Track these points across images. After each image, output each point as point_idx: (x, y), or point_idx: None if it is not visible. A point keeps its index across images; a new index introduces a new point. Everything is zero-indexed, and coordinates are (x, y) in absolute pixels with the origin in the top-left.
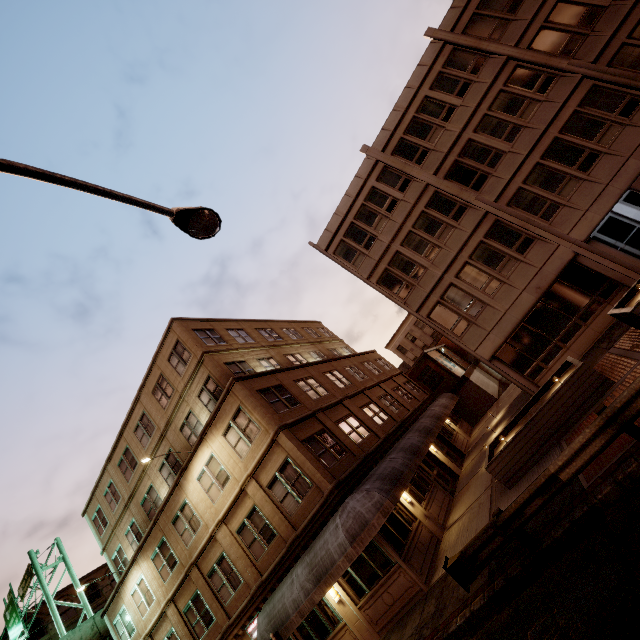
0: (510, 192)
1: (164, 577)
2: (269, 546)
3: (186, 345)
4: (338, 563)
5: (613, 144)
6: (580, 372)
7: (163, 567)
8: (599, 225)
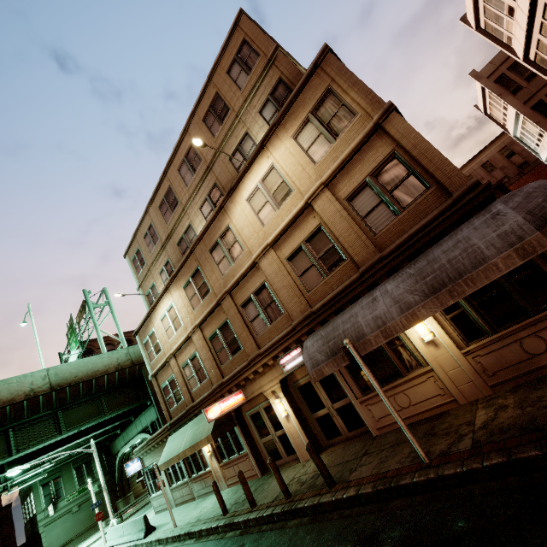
0: None
1: (194, 305)
2: (330, 274)
3: (254, 43)
4: (493, 261)
5: None
6: None
7: (194, 296)
8: None
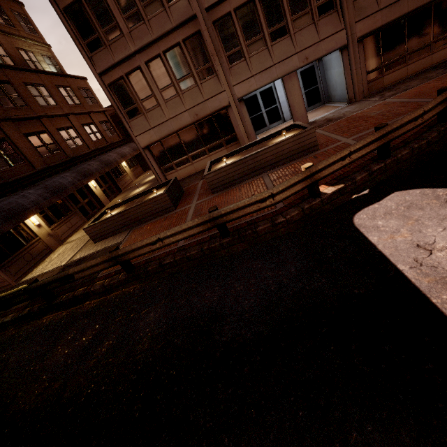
0: (222, 11)
1: None
2: None
3: None
4: None
5: (299, 32)
6: (161, 197)
7: None
8: (263, 88)
